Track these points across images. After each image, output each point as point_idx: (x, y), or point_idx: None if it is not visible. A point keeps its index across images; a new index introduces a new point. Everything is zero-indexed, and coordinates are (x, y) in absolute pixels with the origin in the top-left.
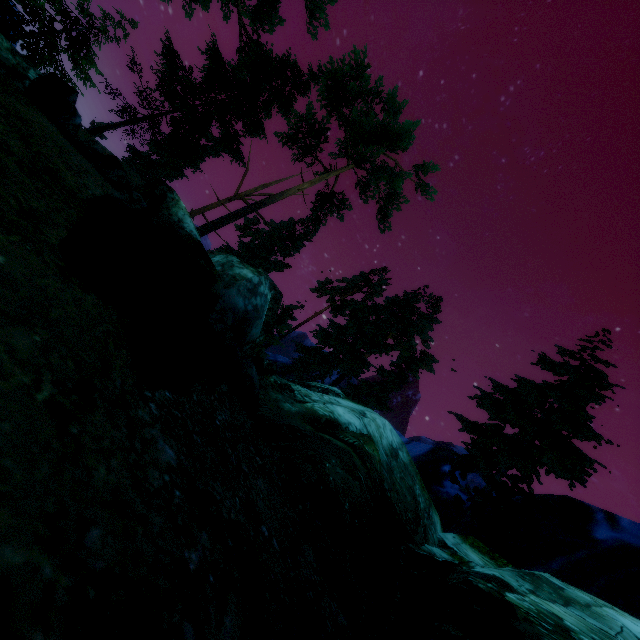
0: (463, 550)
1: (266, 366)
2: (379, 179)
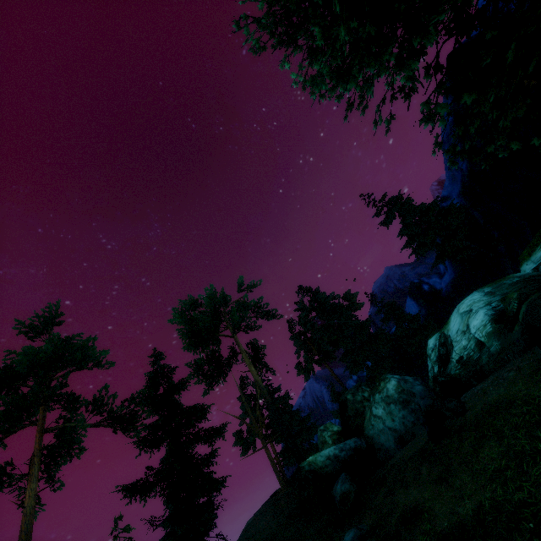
0: (538, 259)
1: (446, 378)
2: (245, 315)
